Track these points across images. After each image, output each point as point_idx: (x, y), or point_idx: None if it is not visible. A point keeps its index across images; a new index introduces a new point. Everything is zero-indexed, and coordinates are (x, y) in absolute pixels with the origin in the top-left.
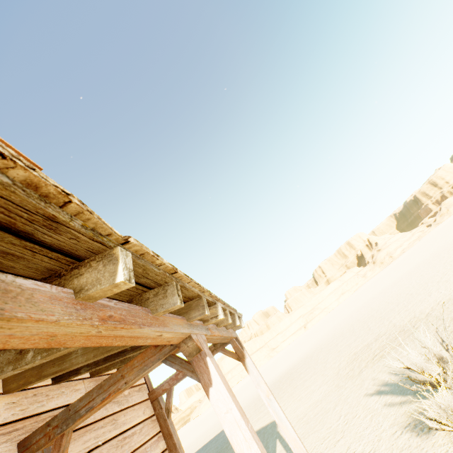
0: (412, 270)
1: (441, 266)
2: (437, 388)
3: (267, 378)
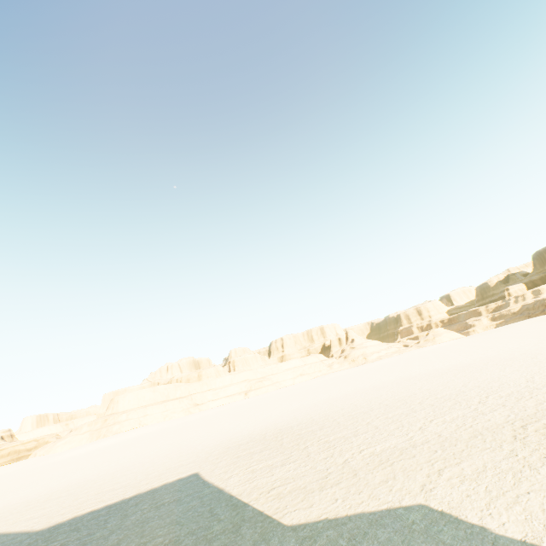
0: (455, 368)
1: None
2: None
3: (214, 433)
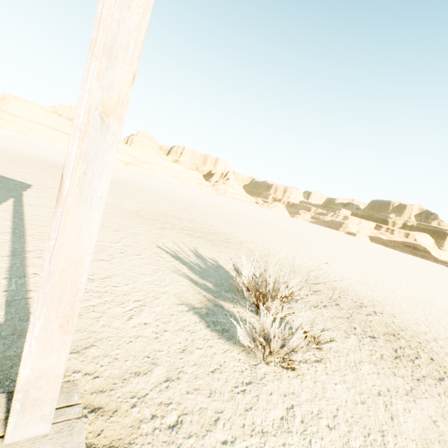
0: (235, 210)
1: (258, 226)
2: (257, 306)
3: (54, 156)
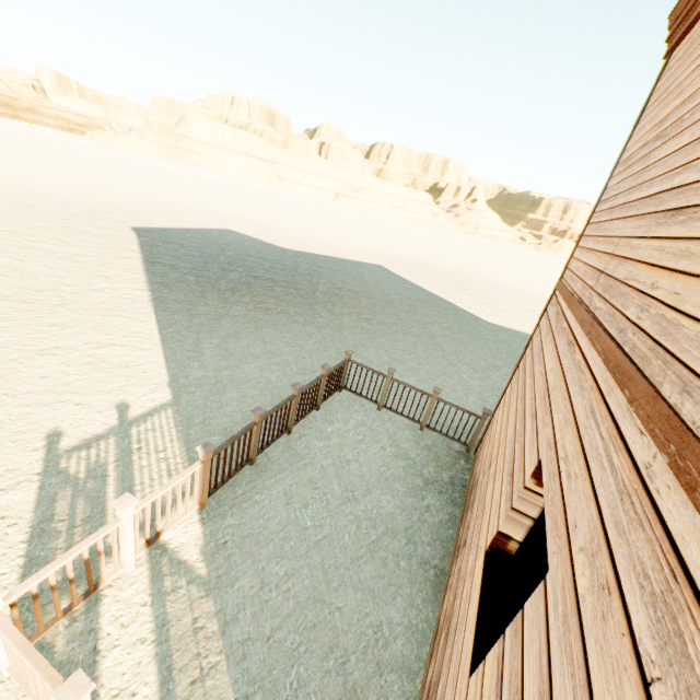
0: None
1: None
2: None
3: (348, 233)
